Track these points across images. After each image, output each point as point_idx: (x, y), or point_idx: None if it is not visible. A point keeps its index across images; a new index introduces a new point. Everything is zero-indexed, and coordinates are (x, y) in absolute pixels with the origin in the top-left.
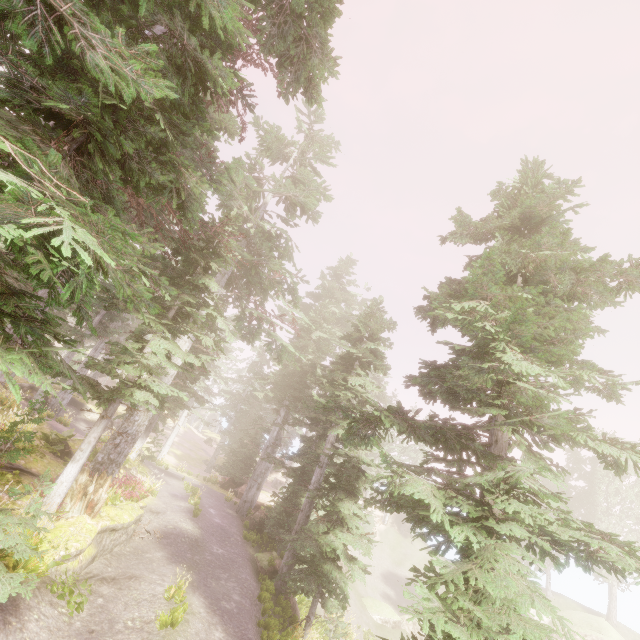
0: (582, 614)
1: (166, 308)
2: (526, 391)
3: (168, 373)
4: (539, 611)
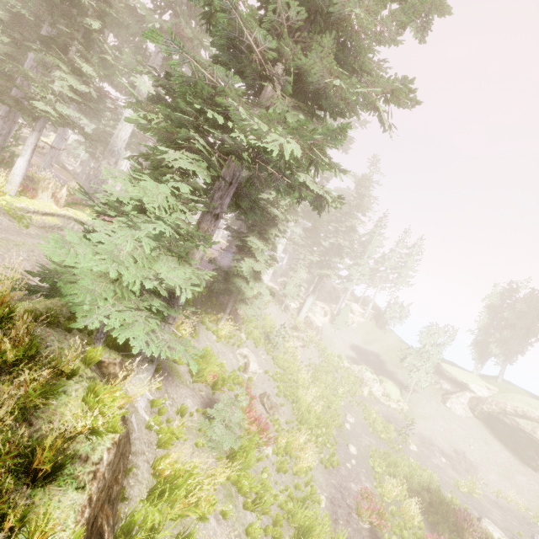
0: (526, 397)
1: (67, 51)
2: (241, 8)
3: (120, 138)
4: (481, 388)
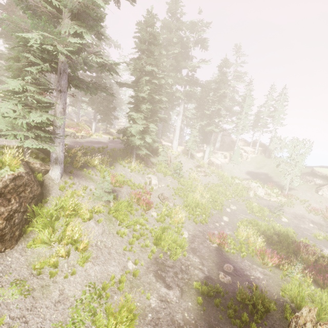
0: None
1: None
2: None
3: None
4: None
